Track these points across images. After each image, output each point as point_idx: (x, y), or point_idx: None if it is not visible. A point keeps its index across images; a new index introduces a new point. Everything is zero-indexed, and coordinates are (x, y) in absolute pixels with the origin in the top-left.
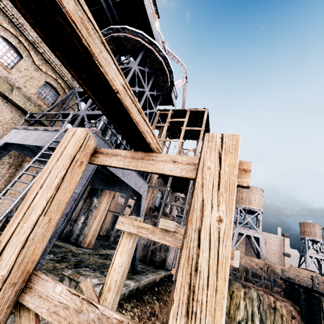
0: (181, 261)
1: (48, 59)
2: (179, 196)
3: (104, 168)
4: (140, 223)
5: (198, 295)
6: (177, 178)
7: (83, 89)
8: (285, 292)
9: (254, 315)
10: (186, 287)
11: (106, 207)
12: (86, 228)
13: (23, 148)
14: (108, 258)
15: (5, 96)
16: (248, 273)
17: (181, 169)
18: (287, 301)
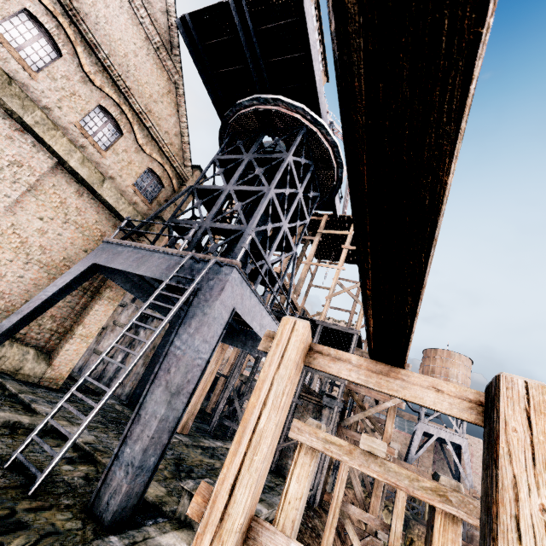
0: None
1: (155, 137)
2: None
3: None
4: (329, 434)
5: None
6: (329, 330)
7: (366, 319)
8: None
9: None
10: None
11: (215, 369)
12: None
13: (112, 270)
14: (215, 456)
15: (93, 190)
16: None
17: (450, 404)
18: None
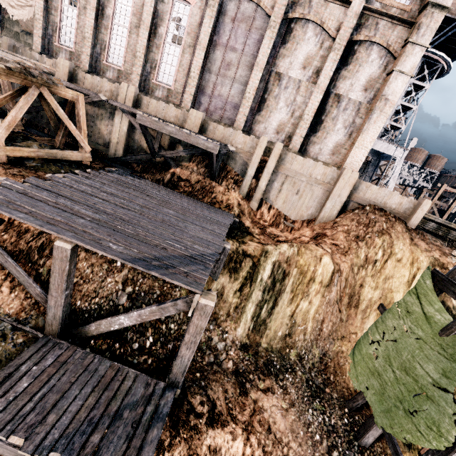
0: (455, 201)
1: None
2: None
3: None
4: (429, 190)
5: (455, 203)
6: None
7: None
8: None
9: None
10: (455, 202)
11: None
12: None
13: None
14: None
15: None
16: None
17: (455, 192)
18: None
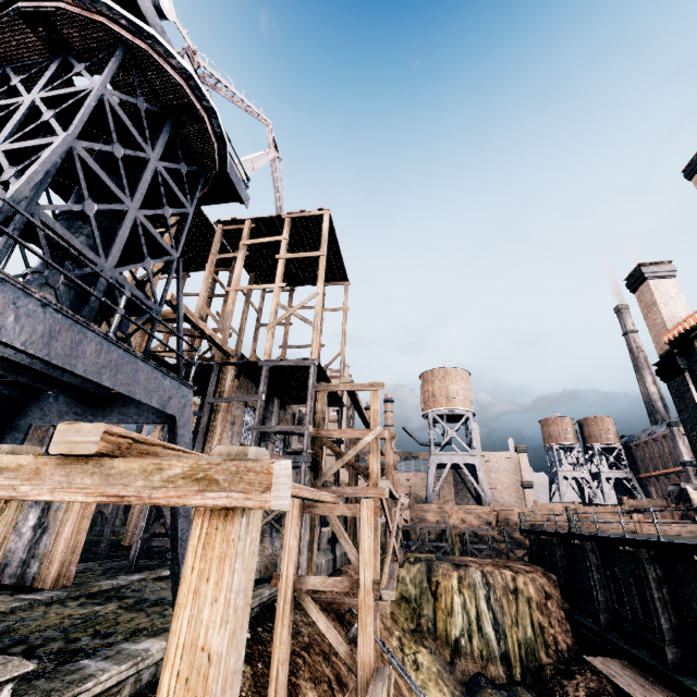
0: None
1: None
2: (302, 412)
3: (60, 368)
4: None
5: None
6: (282, 371)
7: None
8: (531, 555)
9: (482, 617)
10: None
11: None
12: (46, 538)
13: None
14: (114, 598)
15: None
16: (464, 539)
17: None
18: (535, 570)
